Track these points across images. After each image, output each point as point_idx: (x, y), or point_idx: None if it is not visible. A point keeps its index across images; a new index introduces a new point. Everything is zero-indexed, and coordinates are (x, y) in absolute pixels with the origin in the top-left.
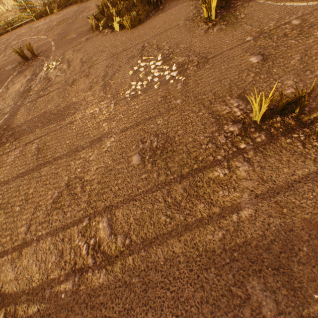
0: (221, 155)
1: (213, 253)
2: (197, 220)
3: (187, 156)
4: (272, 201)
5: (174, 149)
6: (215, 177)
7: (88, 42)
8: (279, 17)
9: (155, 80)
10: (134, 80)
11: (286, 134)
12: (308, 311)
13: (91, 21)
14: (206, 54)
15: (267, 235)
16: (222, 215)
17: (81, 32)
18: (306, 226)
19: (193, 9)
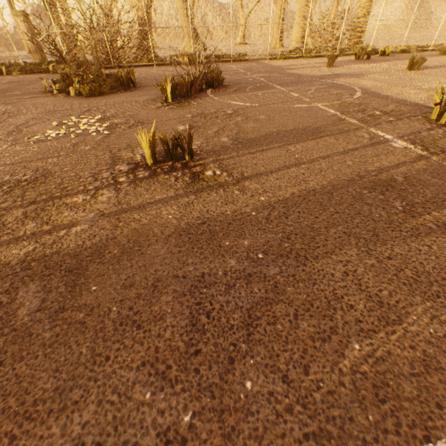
0: (94, 186)
1: (5, 266)
2: (14, 238)
3: (56, 186)
4: (115, 218)
5: (46, 181)
6: (73, 202)
7: (31, 99)
8: (221, 108)
9: (78, 131)
10: (55, 130)
11: (168, 173)
12: (74, 303)
13: (45, 83)
14: (146, 121)
15: (86, 244)
16: (50, 232)
17: (30, 92)
18: (131, 234)
19: (160, 94)
